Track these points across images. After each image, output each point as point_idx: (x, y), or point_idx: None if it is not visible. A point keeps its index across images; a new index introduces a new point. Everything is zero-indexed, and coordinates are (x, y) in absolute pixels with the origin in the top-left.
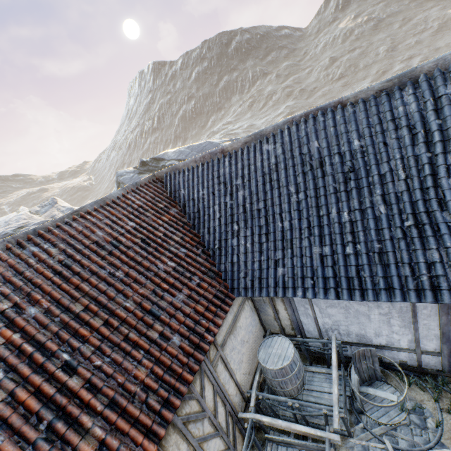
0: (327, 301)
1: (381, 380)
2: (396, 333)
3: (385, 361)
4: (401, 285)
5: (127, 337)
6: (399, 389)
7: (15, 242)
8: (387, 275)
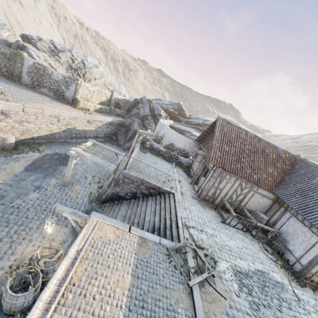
0: (293, 223)
1: (275, 252)
2: (298, 249)
3: (283, 256)
4: (315, 221)
5: (251, 165)
6: (277, 257)
7: (255, 136)
8: (316, 218)
